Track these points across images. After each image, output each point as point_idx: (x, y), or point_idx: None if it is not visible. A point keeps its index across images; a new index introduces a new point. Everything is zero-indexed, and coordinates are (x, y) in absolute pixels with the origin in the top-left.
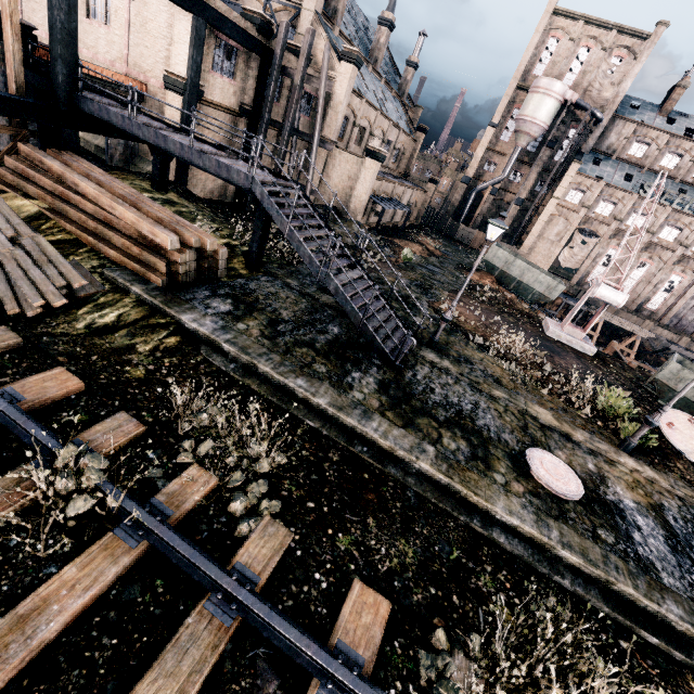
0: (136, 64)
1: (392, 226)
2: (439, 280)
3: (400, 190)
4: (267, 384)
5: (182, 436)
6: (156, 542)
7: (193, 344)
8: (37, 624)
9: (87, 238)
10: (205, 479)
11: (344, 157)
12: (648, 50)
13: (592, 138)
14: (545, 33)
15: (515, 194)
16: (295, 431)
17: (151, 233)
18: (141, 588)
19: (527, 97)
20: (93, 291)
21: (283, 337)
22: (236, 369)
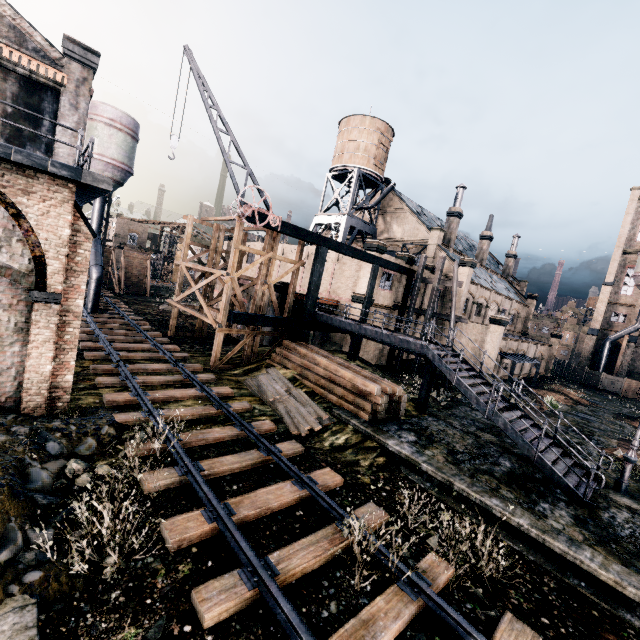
0: (334, 292)
1: (521, 377)
2: (598, 427)
3: (524, 346)
4: (461, 503)
5: (412, 530)
6: (428, 602)
7: (395, 464)
8: (374, 629)
9: (319, 390)
10: (445, 565)
11: (469, 326)
12: None
13: None
14: (637, 212)
15: None
16: (500, 549)
17: (362, 385)
18: (426, 637)
19: (638, 258)
20: (330, 422)
21: (464, 464)
22: (432, 487)
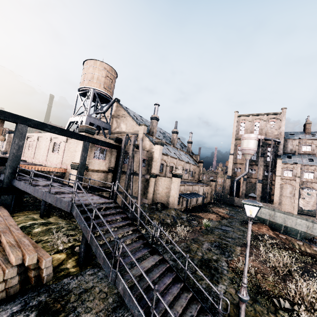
0: (64, 163)
1: (197, 205)
2: (231, 236)
3: (196, 188)
4: None
5: None
6: None
7: None
8: None
9: None
10: None
11: (163, 179)
12: (284, 116)
13: (280, 149)
14: (238, 122)
15: (256, 178)
16: None
17: None
18: None
19: (241, 141)
20: None
21: None
22: None
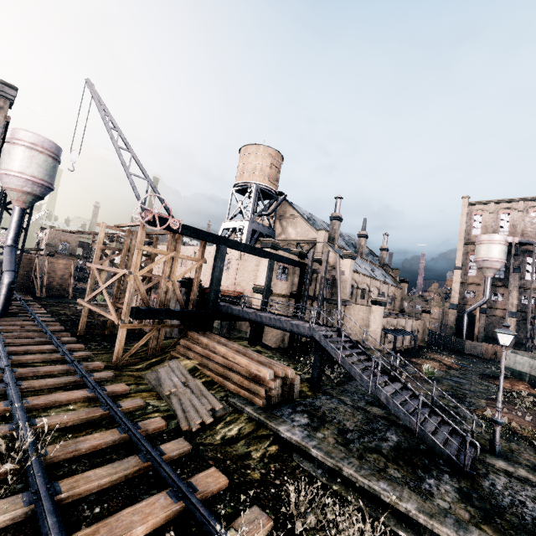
0: (238, 285)
1: (403, 349)
2: (469, 389)
3: (402, 322)
4: (351, 489)
5: (299, 535)
6: None
7: (287, 451)
8: None
9: (218, 378)
10: None
11: (356, 308)
12: None
13: None
14: (469, 214)
15: (504, 309)
16: None
17: (256, 370)
18: None
19: (476, 247)
20: (224, 412)
21: (353, 444)
22: (323, 474)
